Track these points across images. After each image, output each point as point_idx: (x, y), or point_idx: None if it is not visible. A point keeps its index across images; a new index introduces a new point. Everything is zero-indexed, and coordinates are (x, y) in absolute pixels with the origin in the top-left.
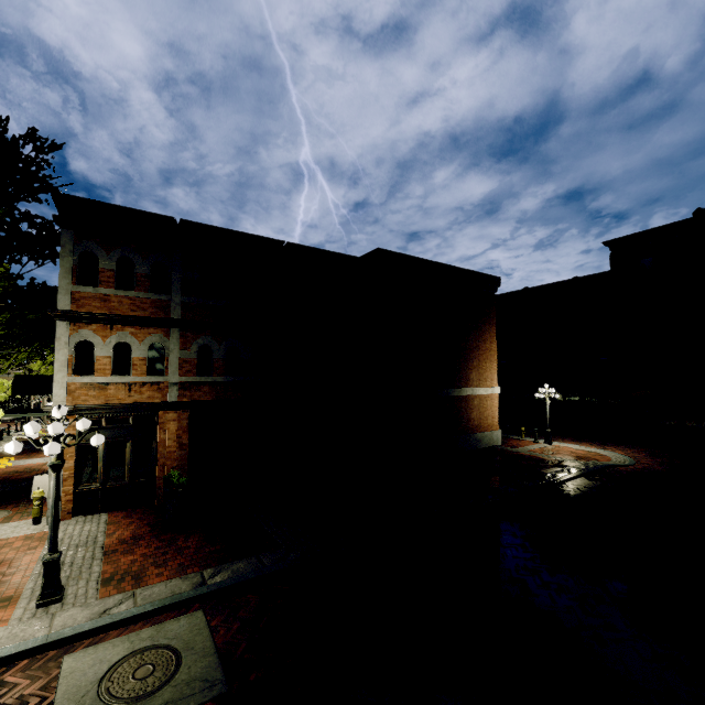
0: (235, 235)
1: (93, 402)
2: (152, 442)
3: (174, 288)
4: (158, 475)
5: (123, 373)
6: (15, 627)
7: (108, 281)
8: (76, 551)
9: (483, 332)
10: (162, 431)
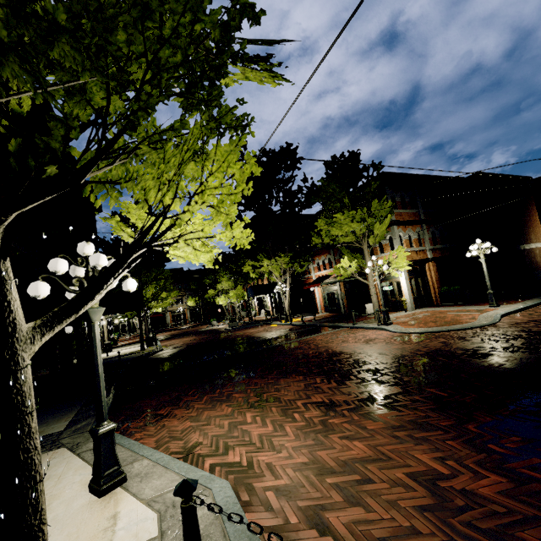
0: (430, 177)
1: (408, 260)
2: (425, 278)
3: (419, 206)
4: (433, 292)
5: (411, 247)
6: (504, 308)
7: (399, 207)
8: (456, 308)
9: (530, 210)
10: (429, 272)
